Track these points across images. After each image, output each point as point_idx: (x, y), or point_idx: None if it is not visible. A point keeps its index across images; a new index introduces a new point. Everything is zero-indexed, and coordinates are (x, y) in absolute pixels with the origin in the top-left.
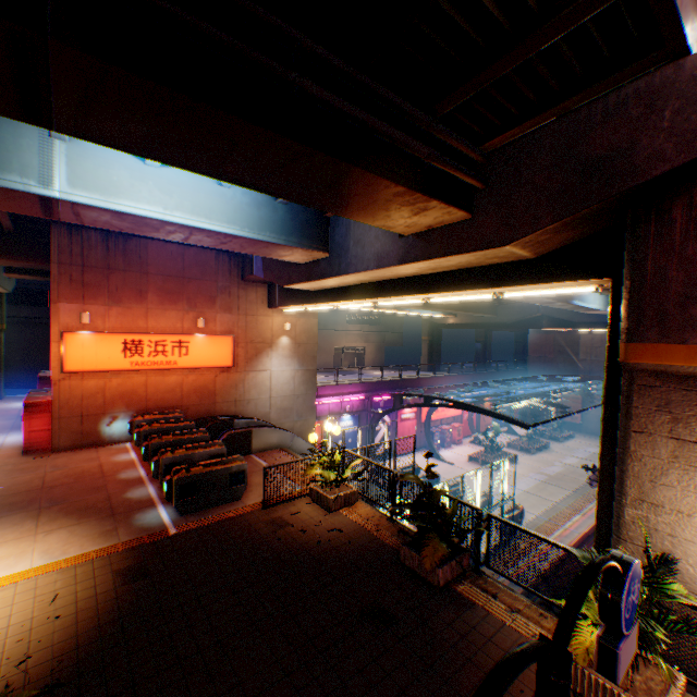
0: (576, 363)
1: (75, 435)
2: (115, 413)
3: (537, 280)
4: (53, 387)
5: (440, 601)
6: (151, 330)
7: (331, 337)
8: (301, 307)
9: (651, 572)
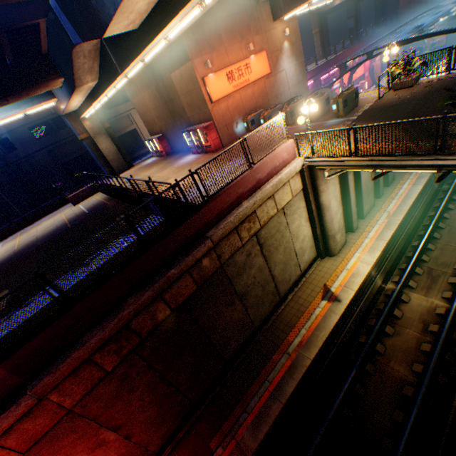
0: None
1: (227, 137)
2: (236, 121)
3: None
4: (211, 114)
5: None
6: (231, 63)
7: None
8: (304, 5)
9: None
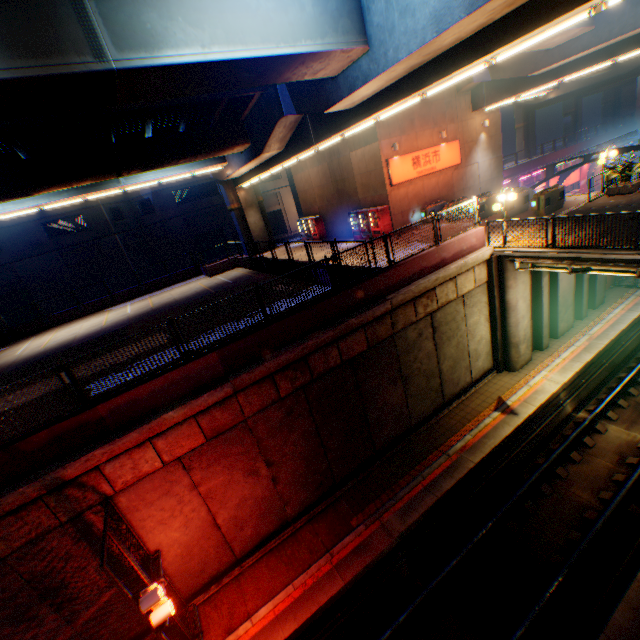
0: None
1: (400, 225)
2: (413, 209)
3: None
4: (387, 198)
5: None
6: (419, 149)
7: None
8: (510, 99)
9: None
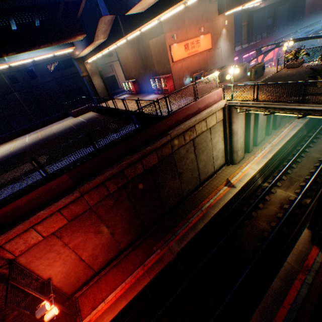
0: None
1: (179, 86)
2: (185, 76)
3: None
4: (171, 69)
5: None
6: (188, 39)
7: None
8: (239, 7)
9: None
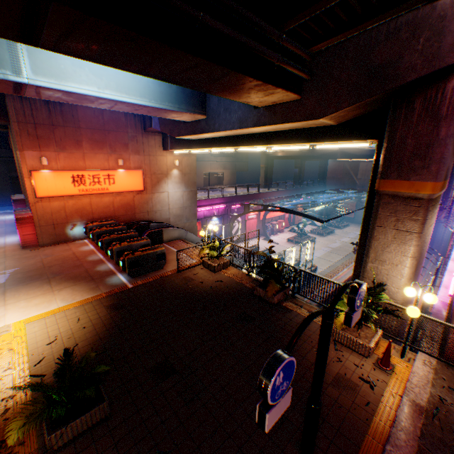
0: (355, 181)
1: (52, 236)
2: (74, 222)
3: (336, 139)
4: (32, 207)
5: (275, 310)
6: (89, 168)
7: (201, 166)
8: (186, 150)
9: (374, 290)
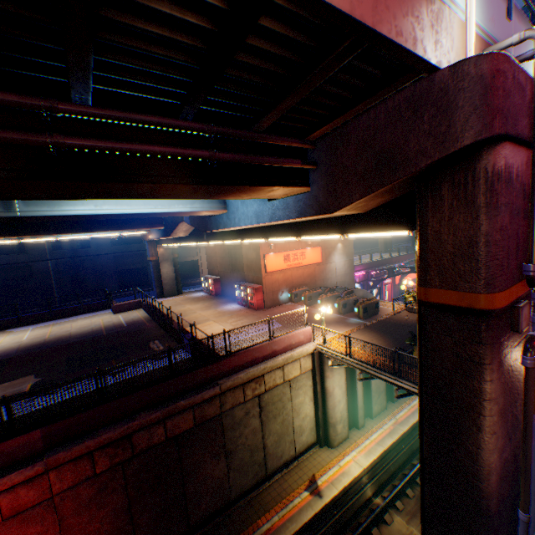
0: None
1: (271, 300)
2: (282, 289)
3: None
4: (262, 280)
5: None
6: (290, 249)
7: None
8: None
9: None
